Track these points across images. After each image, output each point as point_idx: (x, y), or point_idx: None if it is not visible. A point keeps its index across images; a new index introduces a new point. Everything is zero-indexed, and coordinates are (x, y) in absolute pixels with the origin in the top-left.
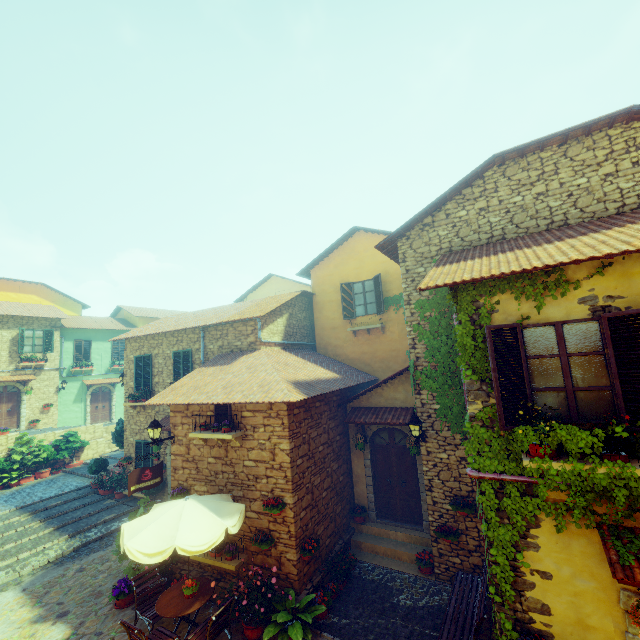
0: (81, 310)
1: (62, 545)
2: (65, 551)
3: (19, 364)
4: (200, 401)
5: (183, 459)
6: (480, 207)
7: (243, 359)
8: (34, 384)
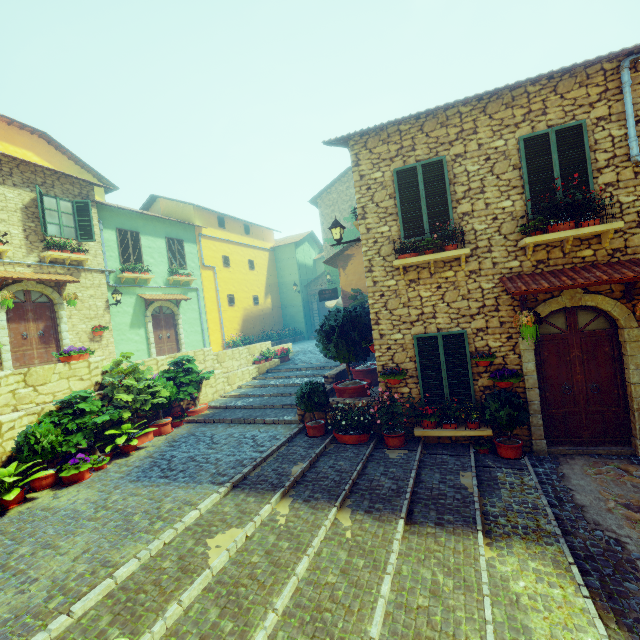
0: (103, 193)
1: (518, 562)
2: (580, 580)
3: (46, 252)
4: None
5: None
6: None
7: None
8: (72, 292)
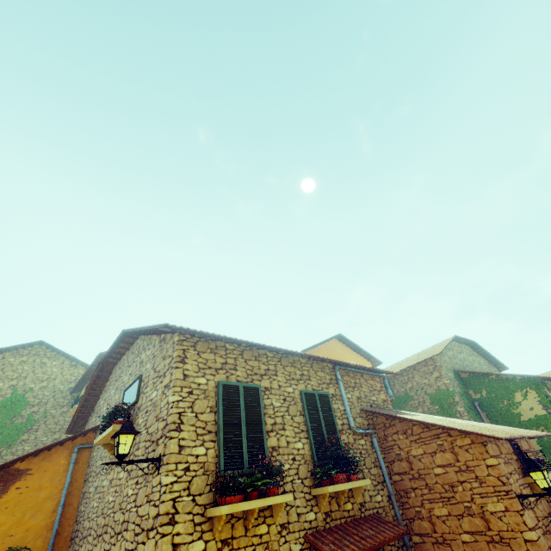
0: None
1: None
2: None
3: None
4: (525, 434)
5: (542, 531)
6: (452, 354)
7: (413, 413)
8: None
